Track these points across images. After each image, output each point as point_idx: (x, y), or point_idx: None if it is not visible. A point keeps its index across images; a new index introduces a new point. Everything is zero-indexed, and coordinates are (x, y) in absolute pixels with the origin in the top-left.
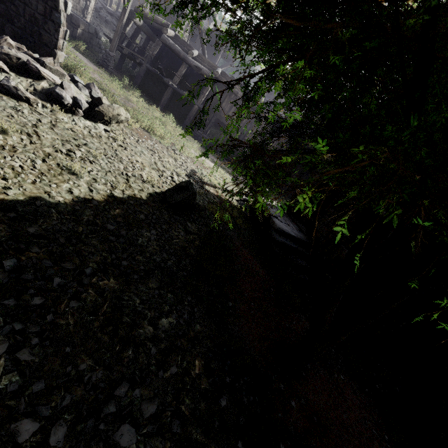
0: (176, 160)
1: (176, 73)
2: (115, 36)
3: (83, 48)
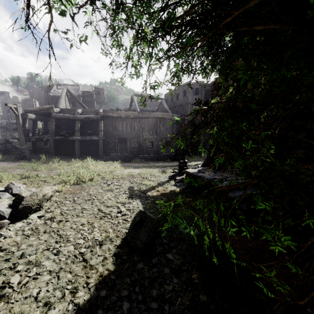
0: (112, 191)
1: (75, 130)
2: (20, 135)
3: (1, 157)
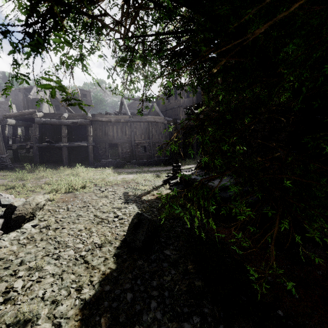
0: (107, 197)
1: (62, 136)
2: None
3: None
